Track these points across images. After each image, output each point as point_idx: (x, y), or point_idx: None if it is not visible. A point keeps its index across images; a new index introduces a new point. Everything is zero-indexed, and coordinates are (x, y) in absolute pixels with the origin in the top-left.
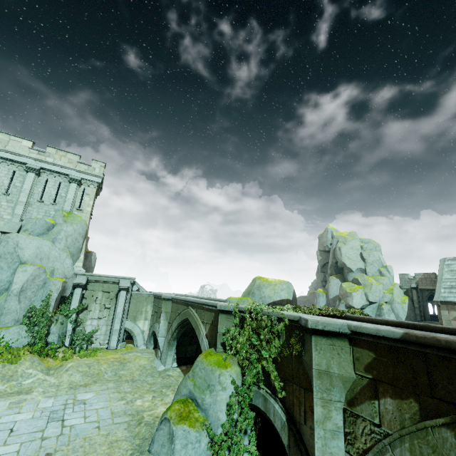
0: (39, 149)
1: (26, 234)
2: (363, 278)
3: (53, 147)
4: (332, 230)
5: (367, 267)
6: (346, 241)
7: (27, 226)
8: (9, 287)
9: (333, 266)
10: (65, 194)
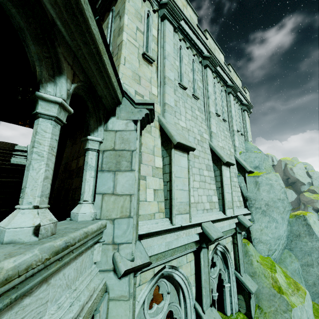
0: (228, 67)
1: (263, 172)
2: (318, 189)
3: (231, 67)
4: (271, 156)
5: (313, 181)
6: (294, 164)
7: (254, 163)
8: (299, 245)
9: (284, 180)
10: (244, 124)
